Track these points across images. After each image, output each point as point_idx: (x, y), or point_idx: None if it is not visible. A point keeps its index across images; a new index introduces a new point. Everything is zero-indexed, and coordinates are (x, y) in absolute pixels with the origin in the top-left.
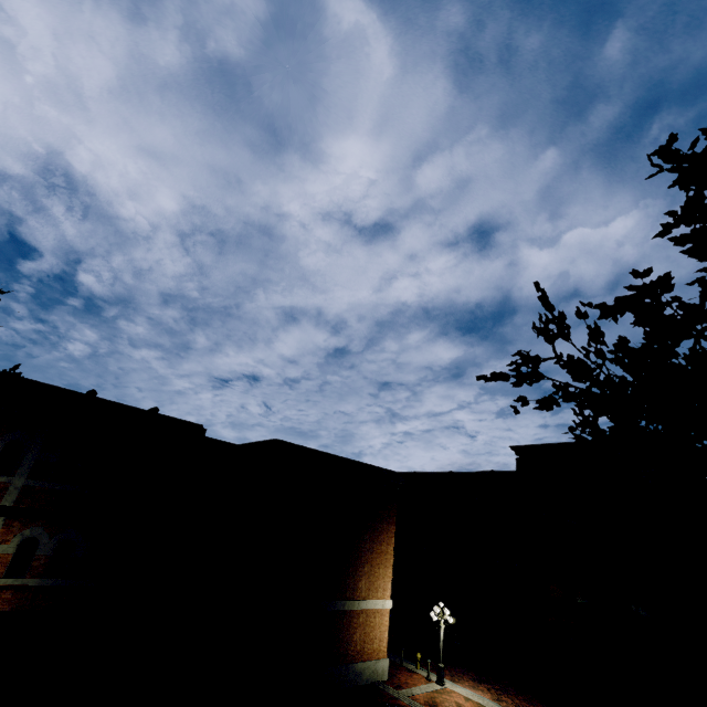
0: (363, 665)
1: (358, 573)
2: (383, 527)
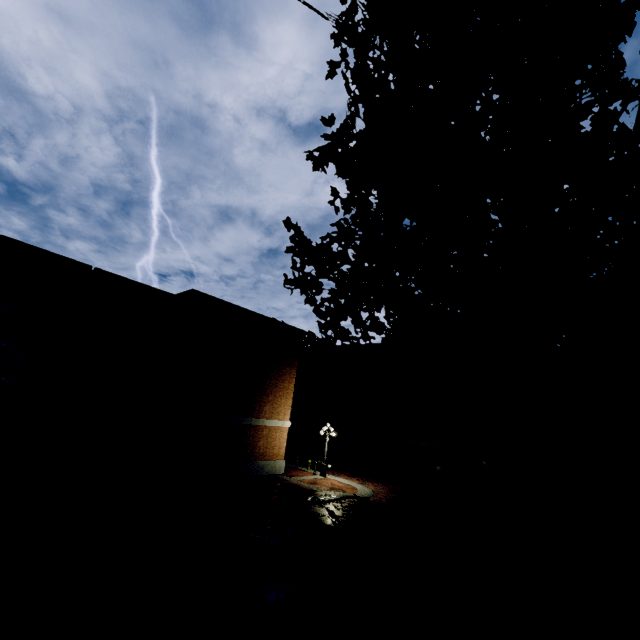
0: (265, 463)
1: (263, 401)
2: (286, 370)
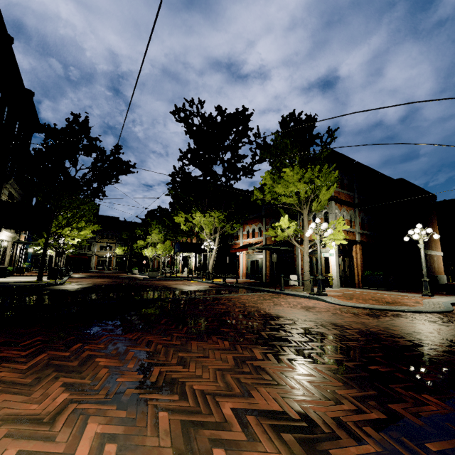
0: (440, 276)
1: (431, 240)
2: (433, 221)
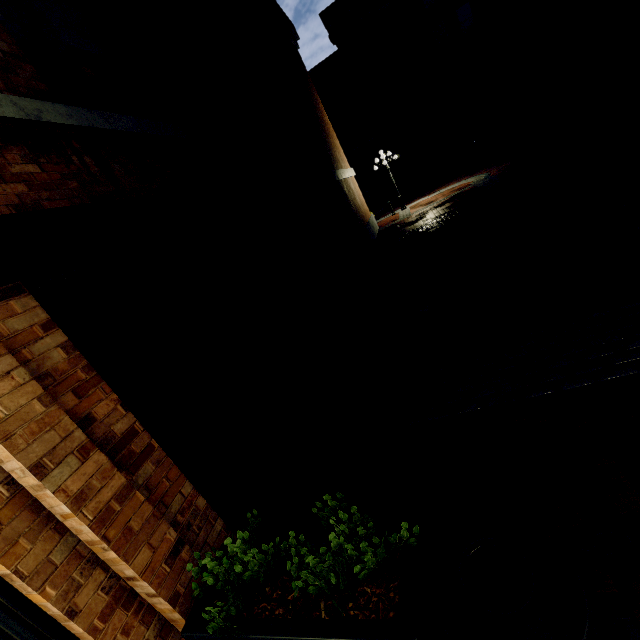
0: (371, 221)
1: (332, 145)
2: (315, 96)
